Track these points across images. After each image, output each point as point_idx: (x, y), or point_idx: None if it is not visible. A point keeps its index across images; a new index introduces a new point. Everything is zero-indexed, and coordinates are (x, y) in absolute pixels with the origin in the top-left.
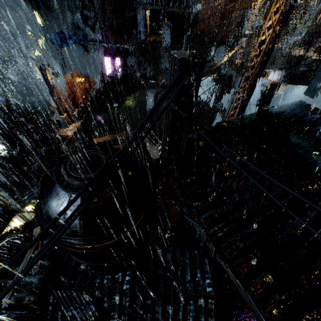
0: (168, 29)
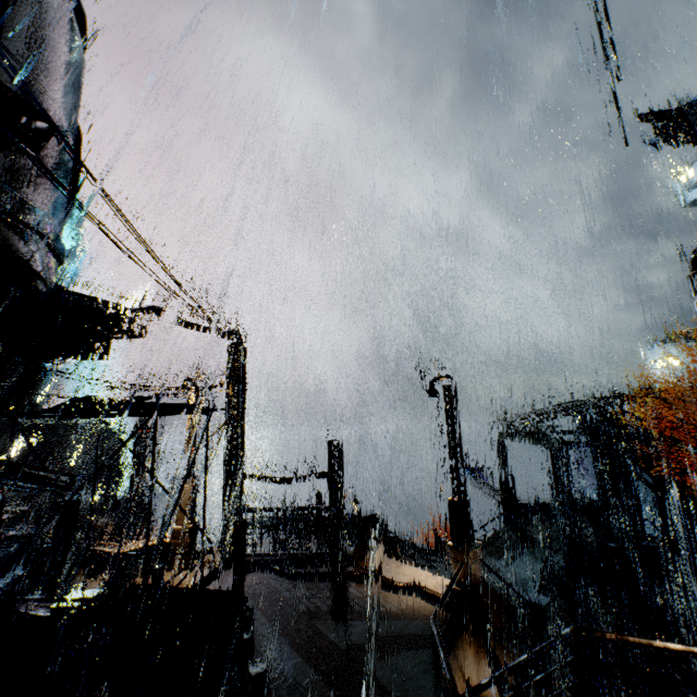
0: (645, 489)
